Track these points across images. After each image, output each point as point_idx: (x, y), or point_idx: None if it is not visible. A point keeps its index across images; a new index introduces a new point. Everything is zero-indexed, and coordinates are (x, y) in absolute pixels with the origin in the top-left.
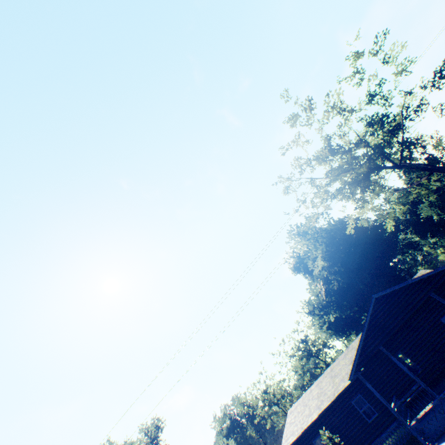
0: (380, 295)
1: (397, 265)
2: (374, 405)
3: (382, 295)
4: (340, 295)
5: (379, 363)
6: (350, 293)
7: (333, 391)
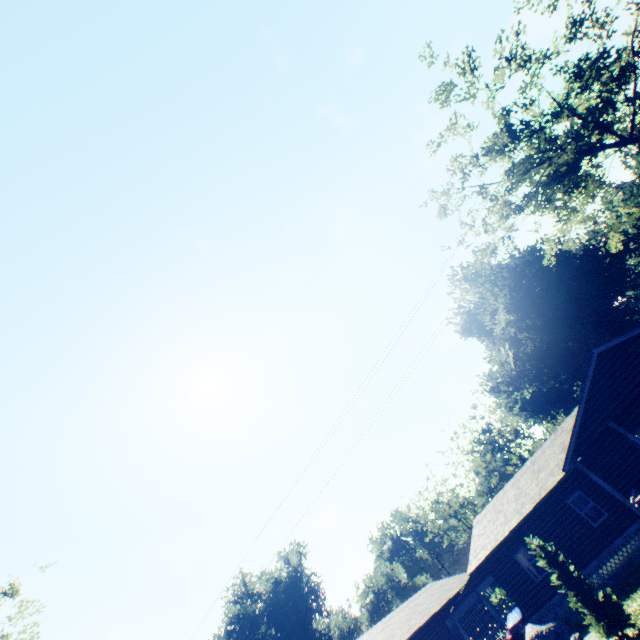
0: (605, 349)
1: (627, 305)
2: (601, 504)
3: (608, 348)
4: (537, 360)
5: (607, 447)
6: (552, 356)
7: (538, 489)
